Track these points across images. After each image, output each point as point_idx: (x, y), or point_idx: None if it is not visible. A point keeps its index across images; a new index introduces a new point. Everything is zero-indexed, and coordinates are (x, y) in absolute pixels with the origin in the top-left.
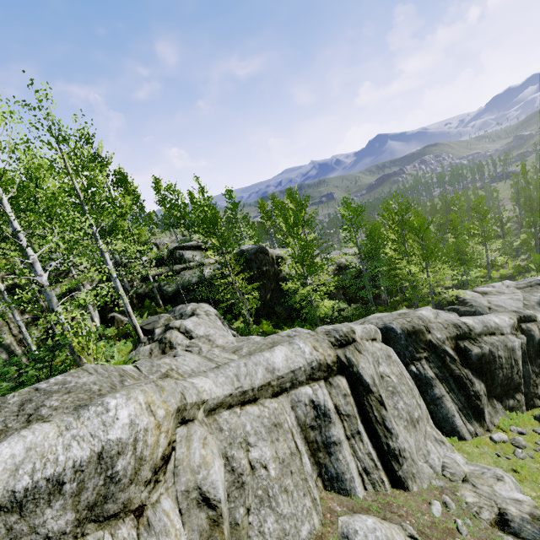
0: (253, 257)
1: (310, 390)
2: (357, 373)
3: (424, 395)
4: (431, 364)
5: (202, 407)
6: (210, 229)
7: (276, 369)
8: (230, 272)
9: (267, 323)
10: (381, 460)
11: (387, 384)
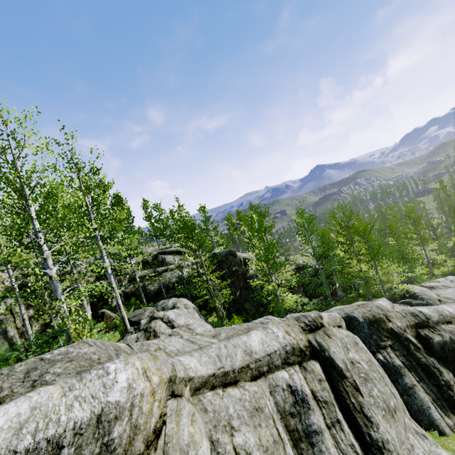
0: (224, 259)
1: (287, 374)
2: (329, 357)
3: (395, 384)
4: (397, 353)
5: (188, 384)
6: (189, 235)
7: (253, 352)
8: (205, 271)
9: (237, 318)
10: (365, 453)
11: (359, 370)
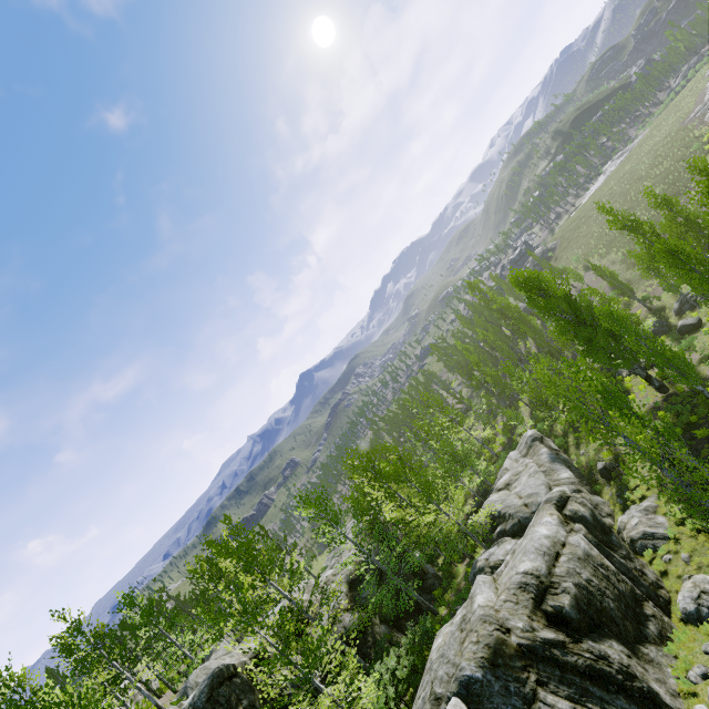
0: (210, 708)
1: None
2: None
3: None
4: (551, 686)
5: None
6: None
7: None
8: None
9: None
10: None
11: None
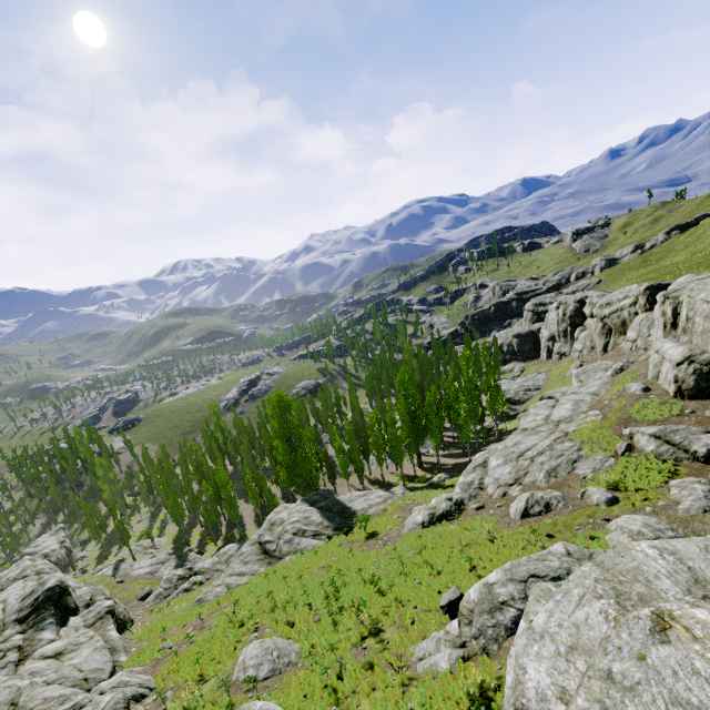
0: None
1: None
2: None
3: None
4: None
5: None
6: None
7: None
8: None
9: None
10: None
11: None
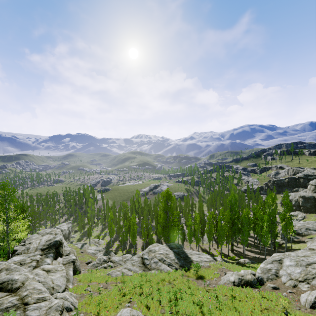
0: None
1: None
2: None
3: None
4: None
5: None
6: None
7: None
8: None
9: None
10: None
11: None
